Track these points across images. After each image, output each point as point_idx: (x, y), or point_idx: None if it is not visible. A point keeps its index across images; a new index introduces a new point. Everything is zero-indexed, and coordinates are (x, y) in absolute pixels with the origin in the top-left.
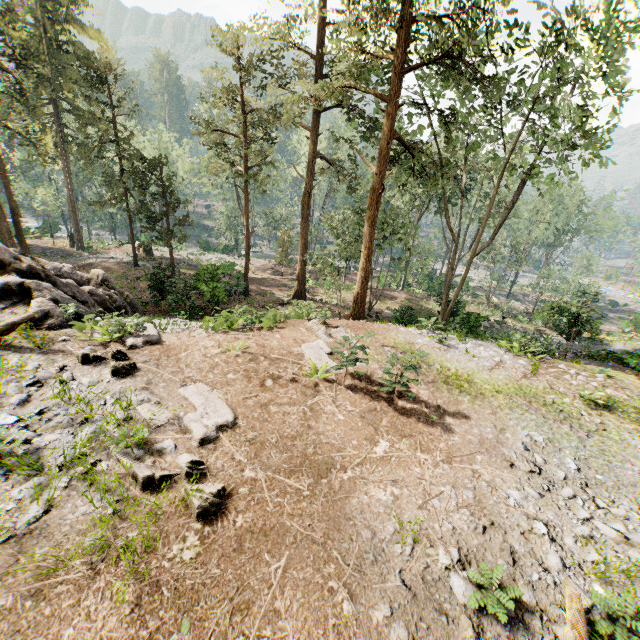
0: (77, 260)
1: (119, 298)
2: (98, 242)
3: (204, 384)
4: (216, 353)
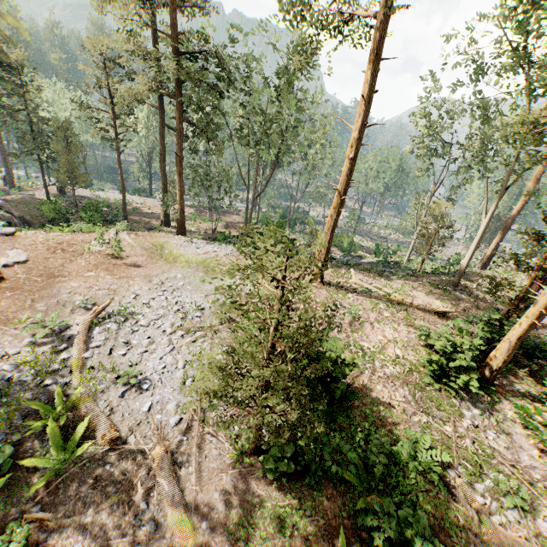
0: (4, 195)
1: (11, 217)
2: (29, 183)
3: (22, 250)
4: (41, 240)
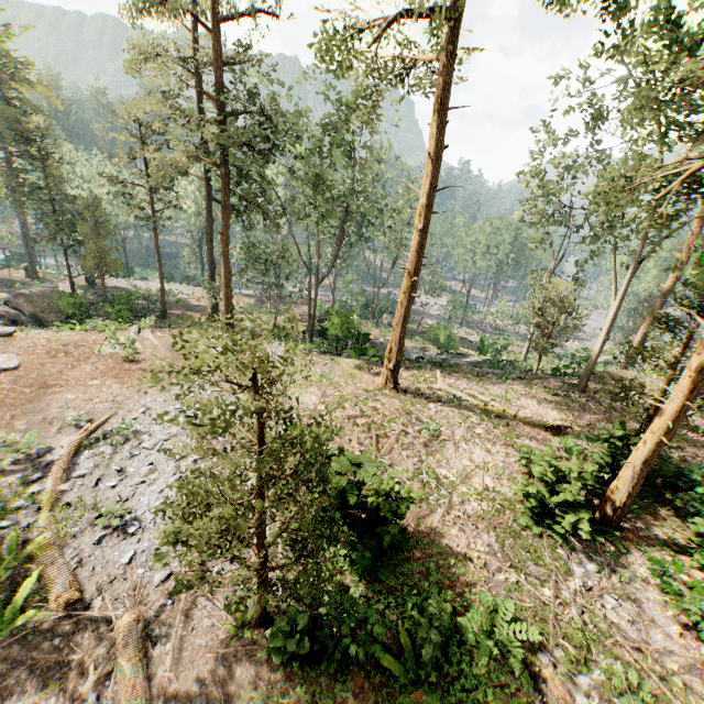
0: (22, 289)
1: (17, 314)
2: (55, 273)
3: (16, 354)
4: (42, 341)
